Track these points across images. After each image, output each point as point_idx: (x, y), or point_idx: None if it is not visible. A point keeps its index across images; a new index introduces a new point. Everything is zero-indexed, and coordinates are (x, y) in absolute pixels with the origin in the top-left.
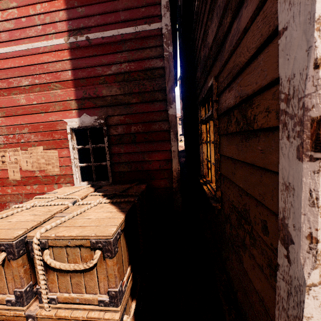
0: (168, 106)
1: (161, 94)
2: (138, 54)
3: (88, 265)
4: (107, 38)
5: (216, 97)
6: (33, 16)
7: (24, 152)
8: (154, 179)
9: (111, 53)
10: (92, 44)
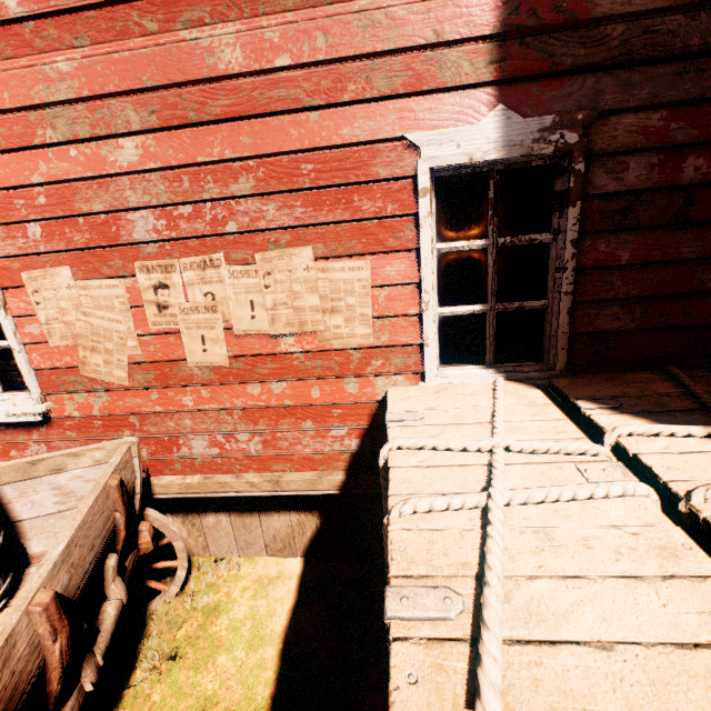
0: None
1: None
2: None
3: None
4: None
5: None
6: None
7: (239, 269)
8: None
9: None
10: None
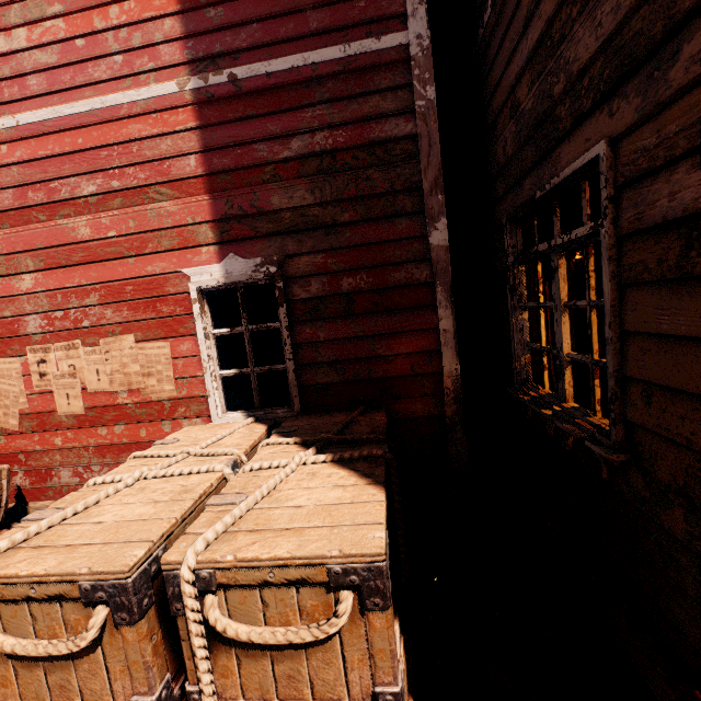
0: (429, 225)
1: (411, 198)
2: (352, 109)
3: (325, 630)
4: (278, 76)
5: (613, 189)
6: (103, 33)
7: (90, 349)
8: (399, 399)
9: (288, 109)
10: (244, 90)
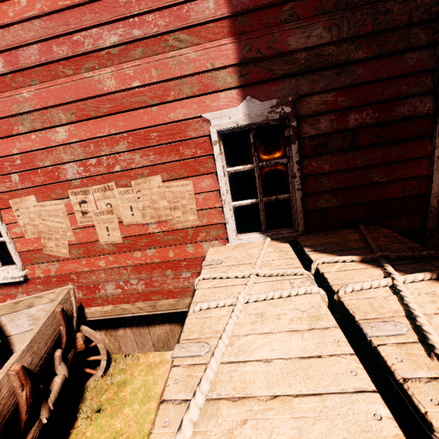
0: None
1: (425, 30)
2: None
3: None
4: None
5: None
6: None
7: (123, 190)
8: (386, 217)
9: None
10: None
